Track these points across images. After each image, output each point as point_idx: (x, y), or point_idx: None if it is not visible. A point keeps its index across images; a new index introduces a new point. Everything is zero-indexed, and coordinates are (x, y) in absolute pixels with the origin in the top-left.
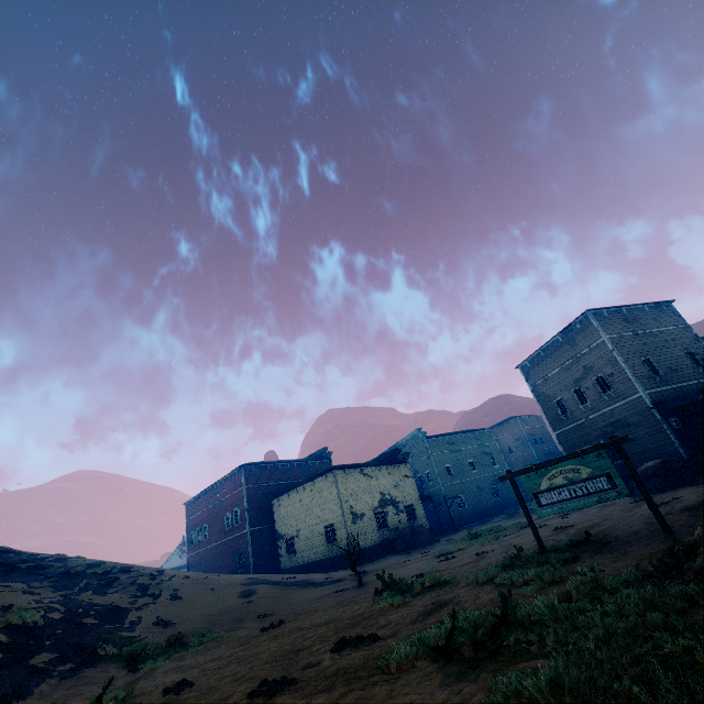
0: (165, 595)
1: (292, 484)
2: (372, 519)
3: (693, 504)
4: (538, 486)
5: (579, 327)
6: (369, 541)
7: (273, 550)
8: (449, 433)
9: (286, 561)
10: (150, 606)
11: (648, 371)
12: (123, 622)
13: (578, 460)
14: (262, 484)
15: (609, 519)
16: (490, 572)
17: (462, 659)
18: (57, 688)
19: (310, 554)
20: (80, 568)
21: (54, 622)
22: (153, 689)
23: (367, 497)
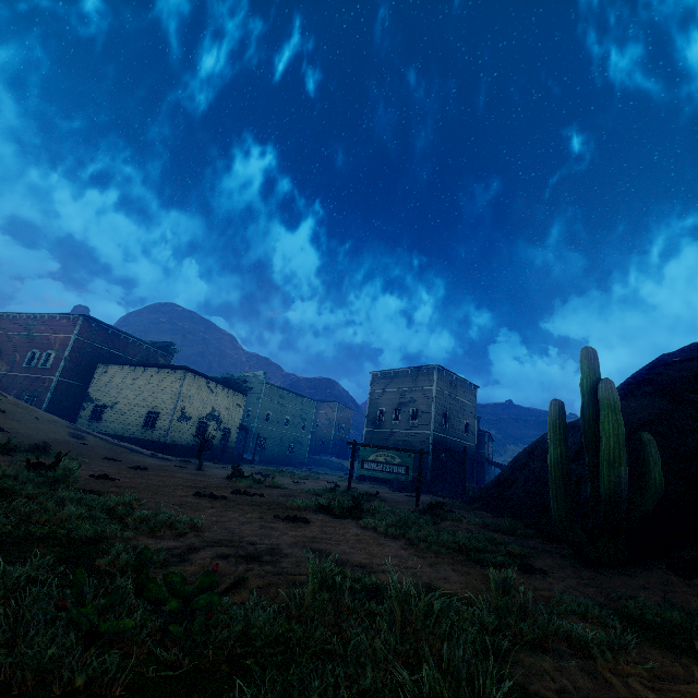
0: None
1: (124, 358)
2: (195, 425)
3: (428, 500)
4: (368, 457)
5: (425, 371)
6: (183, 441)
7: (73, 408)
8: (285, 389)
9: (85, 423)
10: None
11: (442, 421)
12: None
13: (398, 453)
14: (95, 343)
15: (381, 493)
16: (317, 491)
17: (333, 514)
18: None
19: (118, 428)
20: None
21: None
22: None
23: (201, 406)
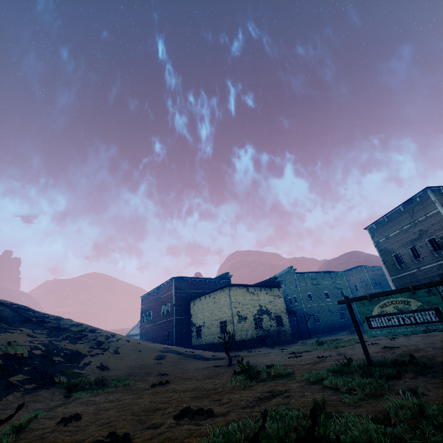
0: (110, 350)
1: (204, 293)
2: (252, 322)
3: None
4: (370, 312)
5: (418, 200)
6: (248, 336)
7: (188, 332)
8: (312, 272)
9: (195, 340)
10: (99, 355)
11: None
12: (79, 362)
13: (408, 294)
14: (185, 290)
15: (432, 347)
16: (321, 374)
17: None
18: (18, 399)
19: (210, 338)
20: (67, 325)
21: (35, 356)
22: (60, 415)
23: (250, 307)
